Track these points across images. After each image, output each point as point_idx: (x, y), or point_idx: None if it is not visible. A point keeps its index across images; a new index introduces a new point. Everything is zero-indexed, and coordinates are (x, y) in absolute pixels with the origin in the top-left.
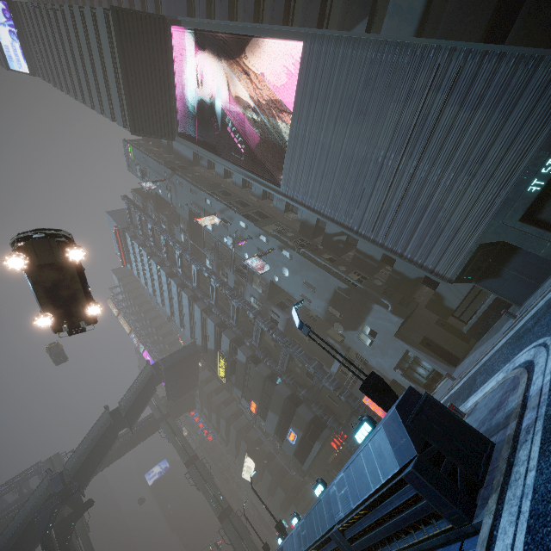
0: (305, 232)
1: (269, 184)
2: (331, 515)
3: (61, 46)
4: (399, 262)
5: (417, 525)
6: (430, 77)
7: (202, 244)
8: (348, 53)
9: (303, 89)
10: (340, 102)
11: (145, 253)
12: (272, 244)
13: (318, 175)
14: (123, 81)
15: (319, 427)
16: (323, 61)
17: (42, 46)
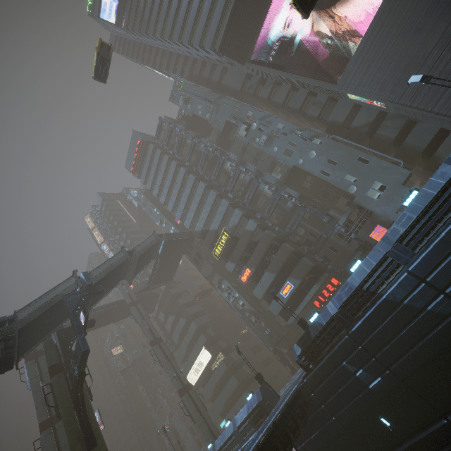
0: (332, 129)
1: (328, 83)
2: None
3: (168, 2)
4: (408, 139)
5: None
6: None
7: (229, 148)
8: None
9: (377, 21)
10: (404, 26)
11: (168, 157)
12: (305, 135)
13: (373, 71)
14: (230, 16)
15: (319, 273)
16: (397, 5)
17: (143, 4)
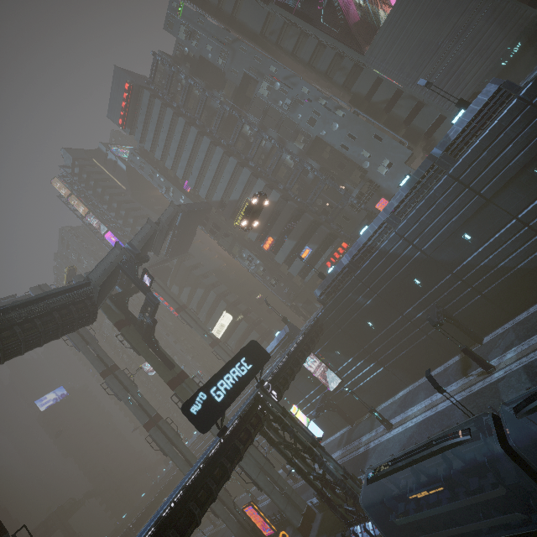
0: (354, 101)
1: (356, 53)
2: (433, 159)
3: None
4: (415, 120)
5: (496, 111)
6: (477, 4)
7: (249, 108)
8: None
9: None
10: (427, 6)
11: (173, 111)
12: (330, 105)
13: (397, 49)
14: None
15: (333, 238)
16: None
17: None
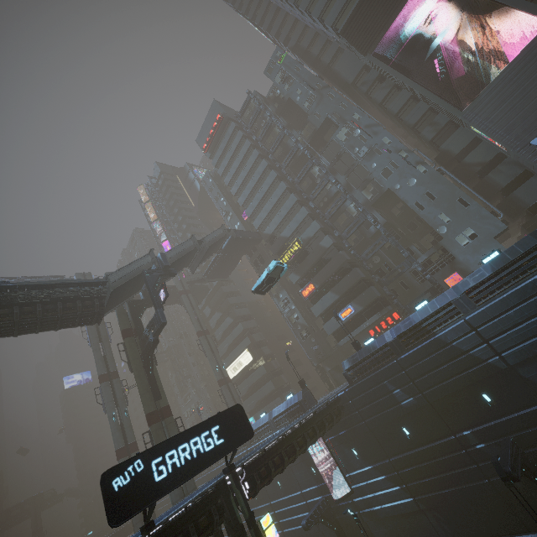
0: (441, 159)
1: (453, 107)
2: None
3: None
4: (518, 191)
5: None
6: None
7: (323, 150)
8: None
9: (531, 49)
10: None
11: (250, 143)
12: (411, 159)
13: (507, 108)
14: None
15: (383, 304)
16: None
17: None
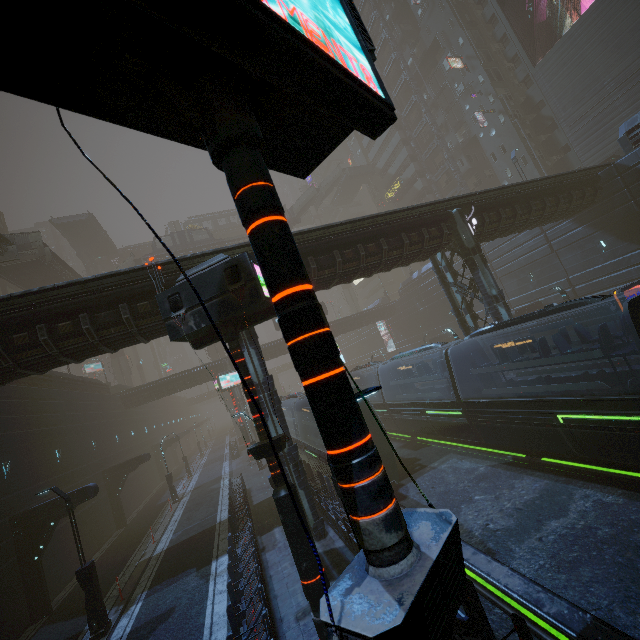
0: (525, 106)
1: (528, 61)
2: None
3: None
4: (571, 153)
5: None
6: None
7: (429, 79)
8: (638, 1)
9: (599, 4)
10: (612, 31)
11: None
12: (496, 106)
13: (565, 73)
14: None
15: None
16: None
17: None
